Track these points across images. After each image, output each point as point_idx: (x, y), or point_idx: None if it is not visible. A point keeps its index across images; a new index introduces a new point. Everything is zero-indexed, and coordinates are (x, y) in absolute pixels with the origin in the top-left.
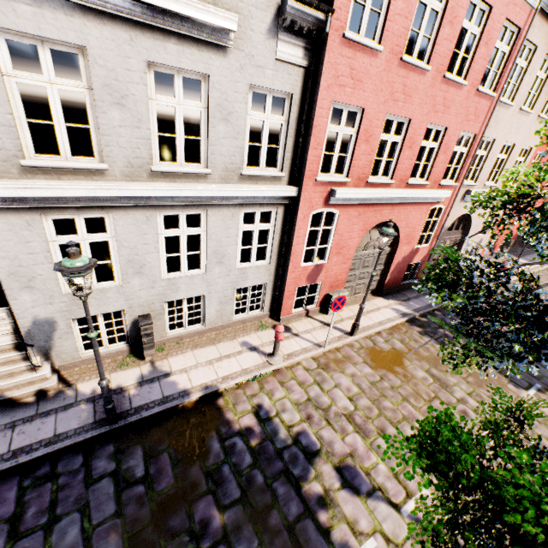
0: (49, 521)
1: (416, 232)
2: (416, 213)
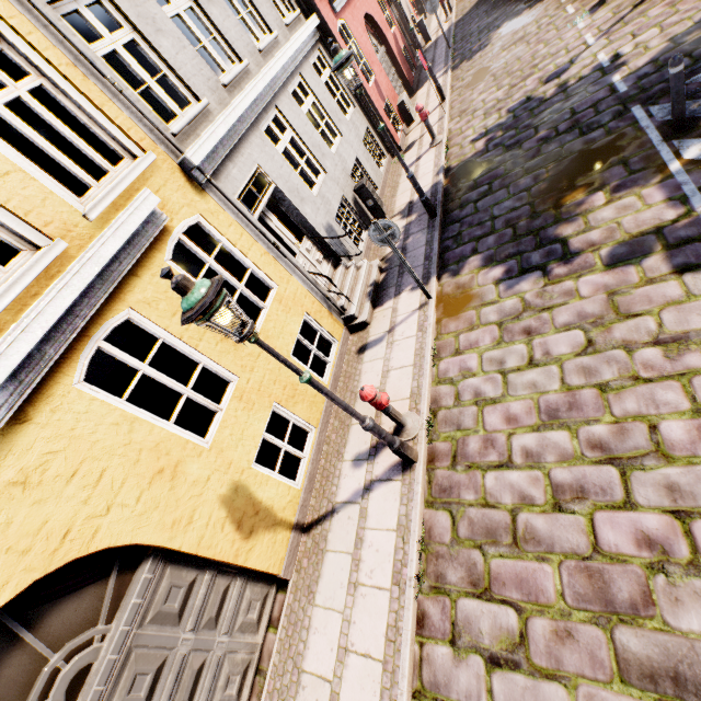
0: (491, 220)
1: (382, 16)
2: None
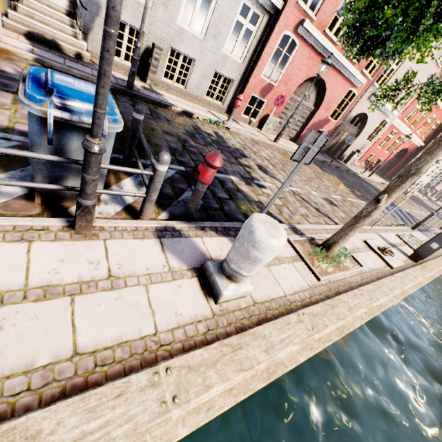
0: None
1: (334, 103)
2: (340, 86)
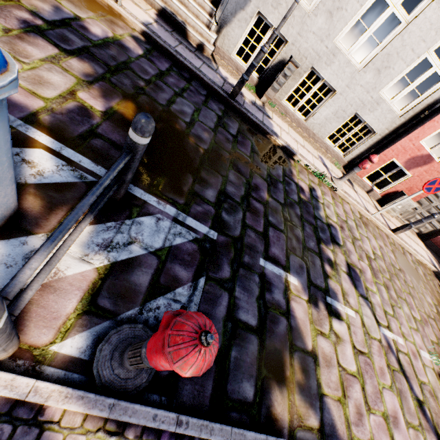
0: (178, 93)
1: None
2: None
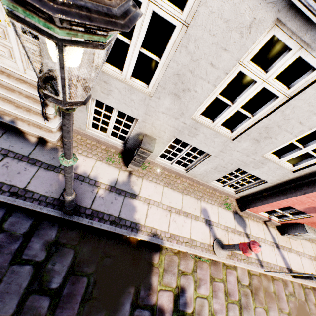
0: None
1: None
2: None
